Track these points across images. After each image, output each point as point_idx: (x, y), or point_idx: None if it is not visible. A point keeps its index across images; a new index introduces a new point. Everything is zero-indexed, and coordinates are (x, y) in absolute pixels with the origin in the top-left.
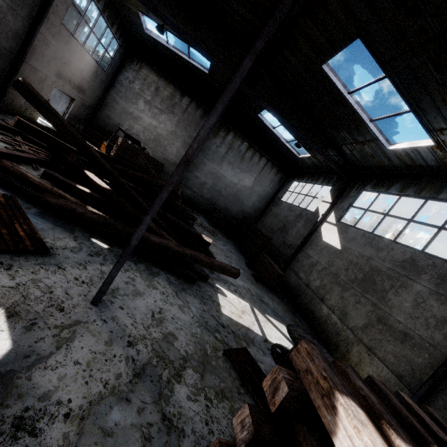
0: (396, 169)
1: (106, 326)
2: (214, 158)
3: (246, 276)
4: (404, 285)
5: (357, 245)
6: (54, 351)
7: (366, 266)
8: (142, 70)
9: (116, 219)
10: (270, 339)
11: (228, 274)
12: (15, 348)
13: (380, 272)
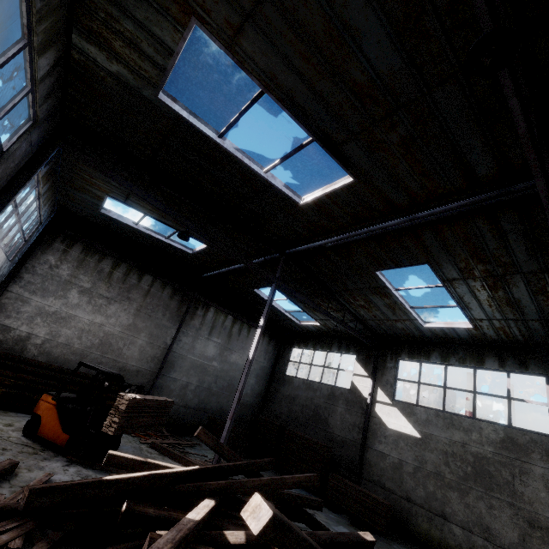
0: (425, 338)
1: None
2: (194, 345)
3: None
4: (523, 470)
5: (438, 429)
6: None
7: (467, 455)
8: (74, 249)
9: None
10: None
11: None
12: None
13: (487, 459)
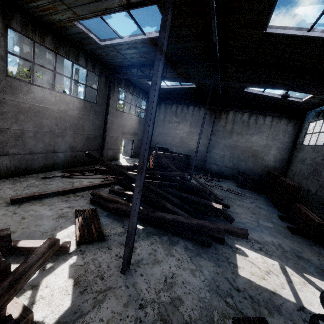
0: None
1: (127, 291)
2: (224, 135)
3: (277, 230)
4: None
5: None
6: (91, 310)
7: None
8: (162, 107)
9: (153, 205)
10: (309, 307)
11: (236, 235)
12: (71, 306)
13: None
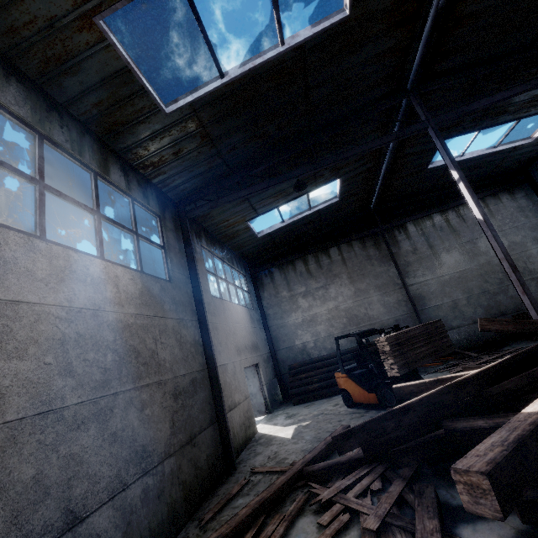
0: None
1: None
2: (425, 267)
3: None
4: None
5: None
6: None
7: None
8: (275, 275)
9: None
10: None
11: None
12: None
13: None
